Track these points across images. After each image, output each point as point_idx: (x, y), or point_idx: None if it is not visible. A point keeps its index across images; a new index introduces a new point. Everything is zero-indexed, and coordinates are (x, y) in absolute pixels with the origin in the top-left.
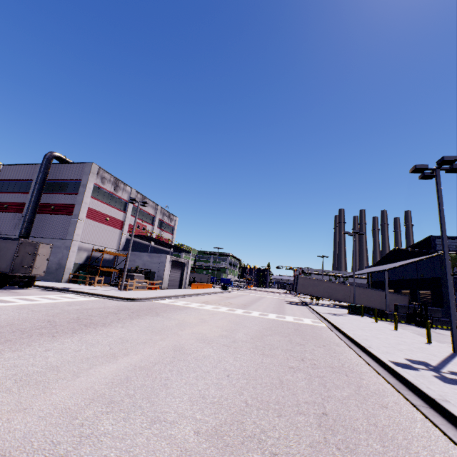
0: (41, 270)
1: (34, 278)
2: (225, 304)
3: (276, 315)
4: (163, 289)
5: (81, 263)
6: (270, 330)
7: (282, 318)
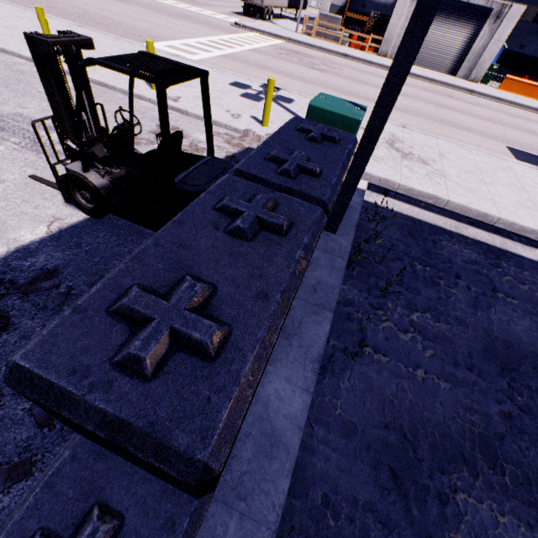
0: (260, 1)
1: (257, 9)
2: (295, 57)
3: (215, 52)
4: (381, 56)
5: (341, 7)
6: (102, 17)
7: (181, 44)
